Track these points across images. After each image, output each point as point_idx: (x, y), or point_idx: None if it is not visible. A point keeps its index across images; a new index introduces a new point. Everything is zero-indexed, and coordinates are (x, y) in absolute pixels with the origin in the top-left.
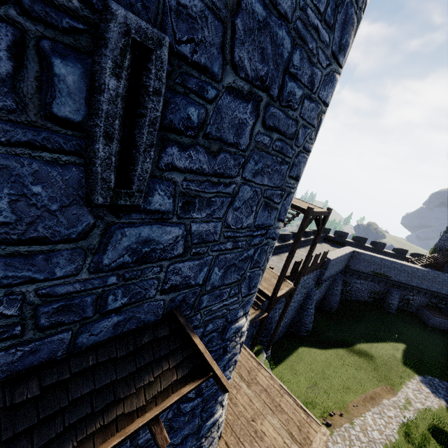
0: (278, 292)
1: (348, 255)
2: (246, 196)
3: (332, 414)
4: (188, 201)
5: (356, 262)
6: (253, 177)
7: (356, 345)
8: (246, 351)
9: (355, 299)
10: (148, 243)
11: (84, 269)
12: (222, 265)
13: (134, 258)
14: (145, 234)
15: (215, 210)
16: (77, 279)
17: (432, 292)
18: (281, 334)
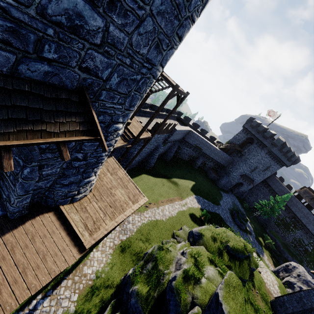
0: (141, 136)
1: (186, 131)
2: (148, 28)
3: (150, 203)
4: (113, 1)
5: (189, 137)
6: (156, 14)
7: (173, 178)
8: (113, 159)
9: (181, 158)
10: (79, 18)
11: (33, 6)
12: (120, 74)
13: (68, 24)
14: (79, 8)
15: (127, 24)
16: (27, 12)
17: (217, 162)
18: (135, 166)
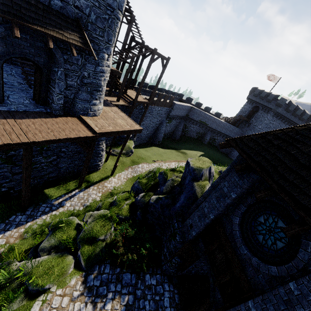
0: (139, 100)
1: (188, 107)
2: None
3: (157, 160)
4: None
5: (192, 113)
6: None
7: (181, 150)
8: (116, 108)
9: (189, 136)
10: None
11: None
12: (95, 13)
13: None
14: None
15: None
16: None
17: (226, 135)
18: (145, 141)
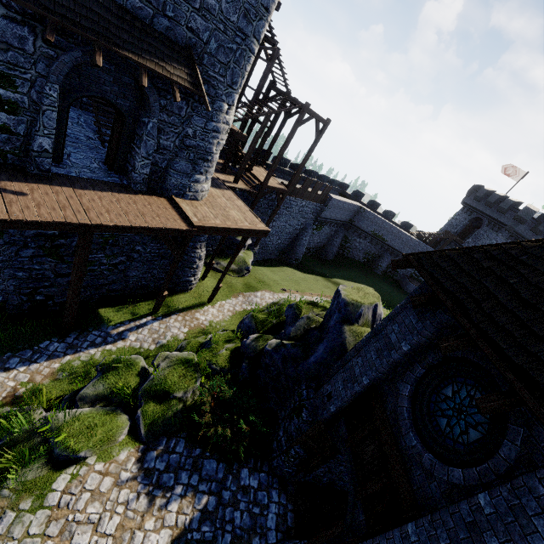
0: (271, 184)
1: (353, 207)
2: None
3: (290, 289)
4: None
5: (360, 219)
6: None
7: (334, 278)
8: (231, 192)
9: (351, 257)
10: None
11: None
12: (217, 40)
13: None
14: None
15: None
16: None
17: None
18: (273, 256)
